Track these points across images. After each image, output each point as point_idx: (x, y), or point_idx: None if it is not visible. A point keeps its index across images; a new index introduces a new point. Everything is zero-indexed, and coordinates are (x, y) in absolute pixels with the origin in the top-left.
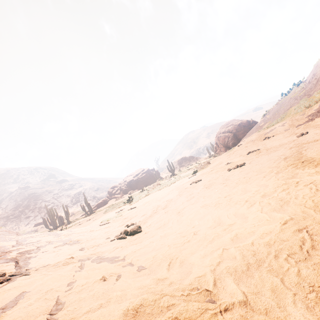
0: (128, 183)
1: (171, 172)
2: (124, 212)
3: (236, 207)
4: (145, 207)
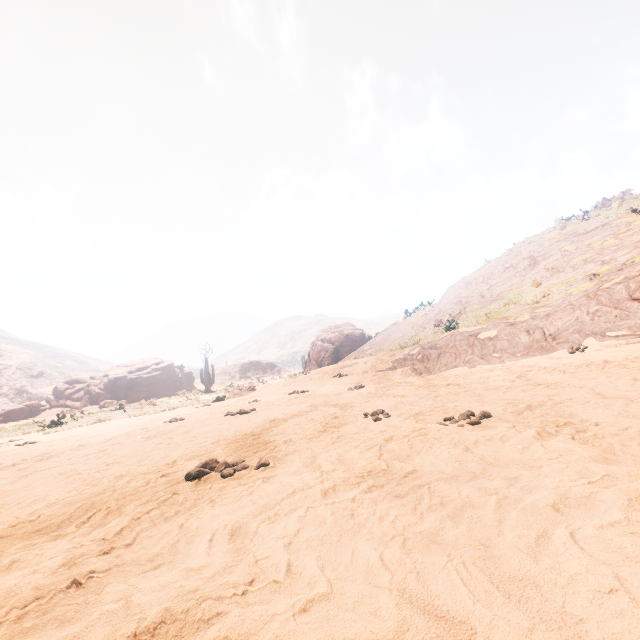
0: (111, 381)
1: (205, 384)
2: (5, 447)
3: (67, 487)
4: (39, 448)
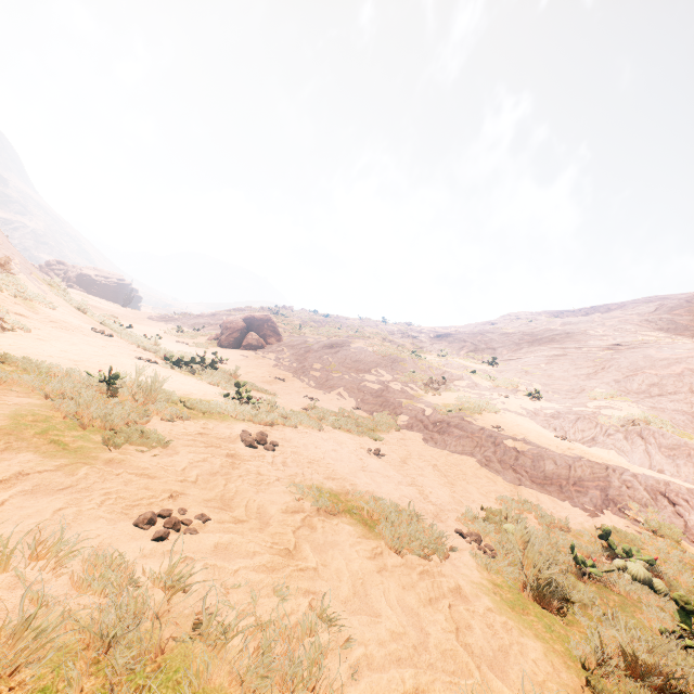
0: (82, 275)
1: (124, 302)
2: None
3: None
4: None
